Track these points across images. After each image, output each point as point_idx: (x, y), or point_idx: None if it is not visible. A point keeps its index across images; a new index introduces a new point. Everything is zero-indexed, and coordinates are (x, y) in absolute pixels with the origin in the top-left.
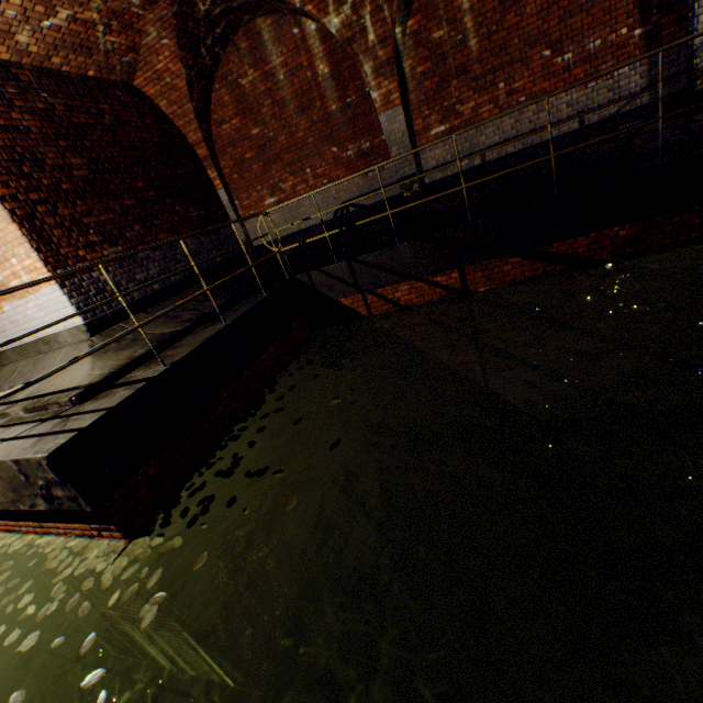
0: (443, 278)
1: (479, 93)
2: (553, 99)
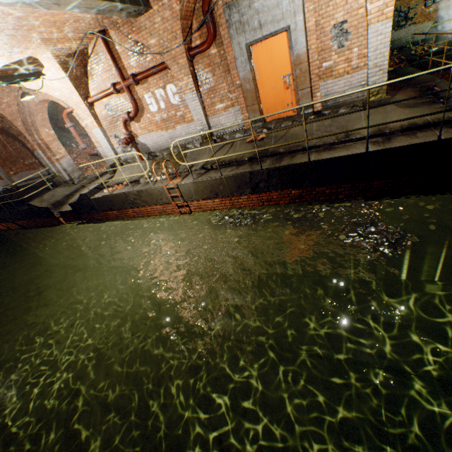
0: (5, 224)
1: (15, 166)
2: (32, 172)
